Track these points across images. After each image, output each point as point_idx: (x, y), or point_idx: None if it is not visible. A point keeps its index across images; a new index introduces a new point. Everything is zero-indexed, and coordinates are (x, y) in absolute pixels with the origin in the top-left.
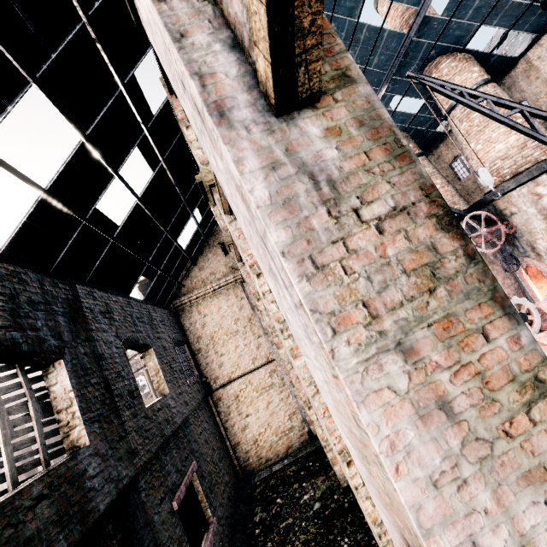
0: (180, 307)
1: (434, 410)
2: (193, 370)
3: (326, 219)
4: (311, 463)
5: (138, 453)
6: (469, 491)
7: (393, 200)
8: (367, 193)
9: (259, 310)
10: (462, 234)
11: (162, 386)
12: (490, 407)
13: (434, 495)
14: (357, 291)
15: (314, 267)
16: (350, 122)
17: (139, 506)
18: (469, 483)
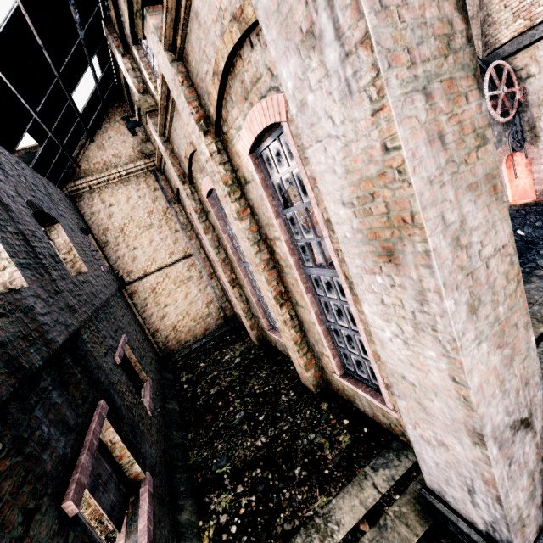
0: (77, 192)
1: (436, 139)
2: (103, 262)
3: None
4: (228, 337)
5: (76, 310)
6: (445, 189)
7: None
8: None
9: (184, 195)
10: (467, 20)
11: (78, 265)
12: (461, 144)
13: (429, 188)
14: (405, 38)
15: (380, 4)
16: None
17: (88, 353)
18: (446, 185)
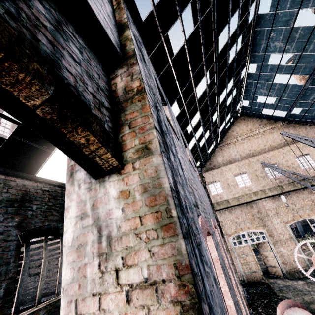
0: None
1: None
2: None
3: (96, 270)
4: None
5: None
6: None
7: (148, 270)
8: (129, 256)
9: None
10: None
11: None
12: None
13: None
14: None
15: (75, 311)
16: (138, 188)
17: None
18: None
